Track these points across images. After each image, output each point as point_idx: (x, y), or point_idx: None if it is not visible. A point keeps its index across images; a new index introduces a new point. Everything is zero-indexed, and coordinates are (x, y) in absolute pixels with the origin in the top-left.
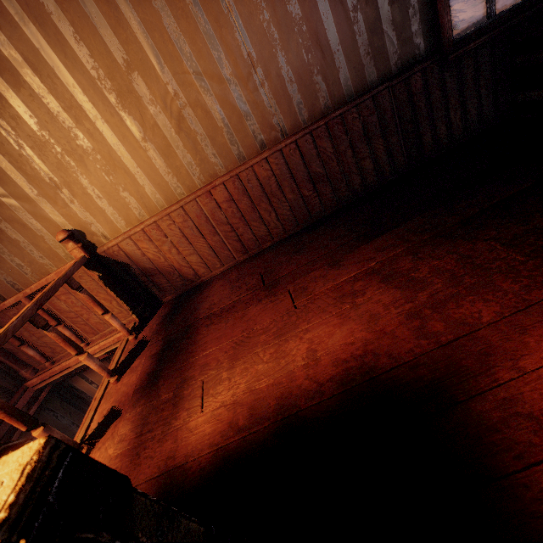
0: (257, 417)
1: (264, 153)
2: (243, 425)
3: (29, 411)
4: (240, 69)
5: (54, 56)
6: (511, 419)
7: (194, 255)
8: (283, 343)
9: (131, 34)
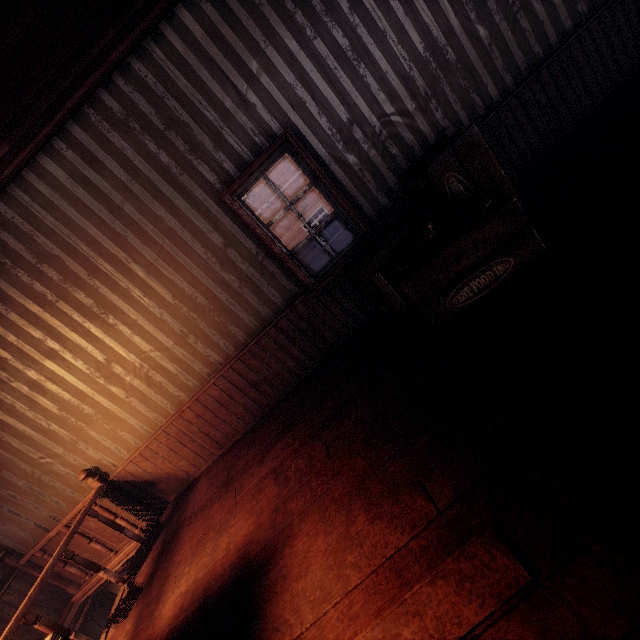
0: (193, 600)
1: (211, 380)
2: (185, 607)
3: (76, 625)
4: (178, 339)
5: (63, 371)
6: (277, 579)
7: (183, 460)
8: (219, 538)
9: (106, 345)
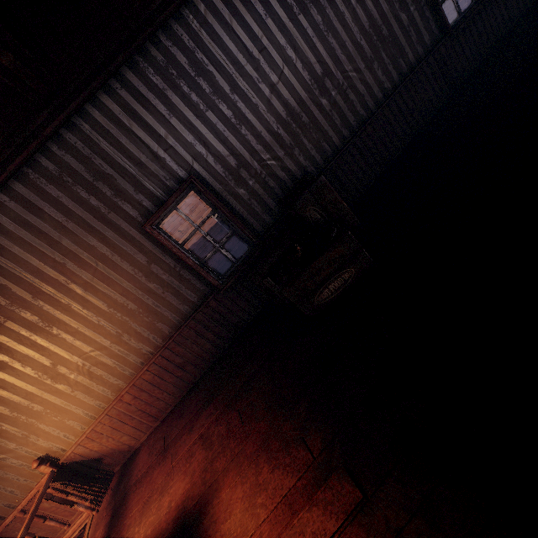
0: None
1: (145, 367)
2: None
3: None
4: (115, 339)
5: (13, 378)
6: (209, 525)
7: (125, 436)
8: (162, 498)
9: (52, 352)
